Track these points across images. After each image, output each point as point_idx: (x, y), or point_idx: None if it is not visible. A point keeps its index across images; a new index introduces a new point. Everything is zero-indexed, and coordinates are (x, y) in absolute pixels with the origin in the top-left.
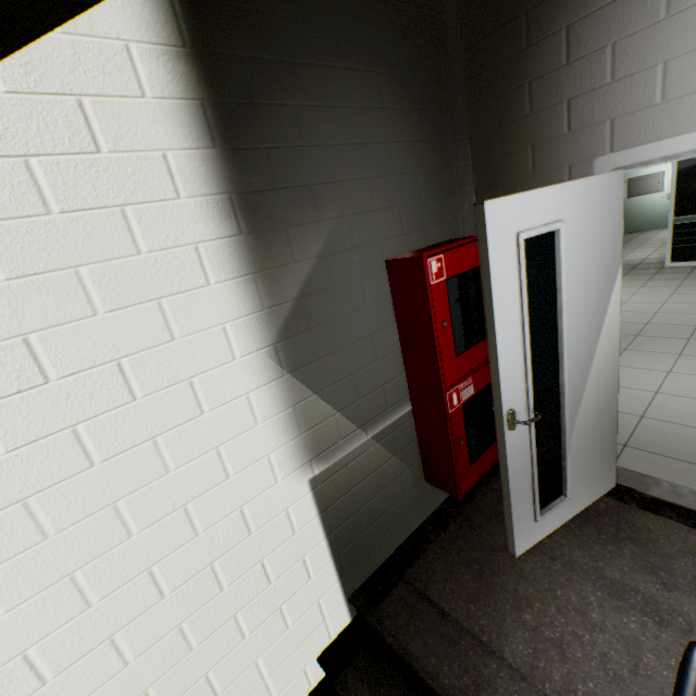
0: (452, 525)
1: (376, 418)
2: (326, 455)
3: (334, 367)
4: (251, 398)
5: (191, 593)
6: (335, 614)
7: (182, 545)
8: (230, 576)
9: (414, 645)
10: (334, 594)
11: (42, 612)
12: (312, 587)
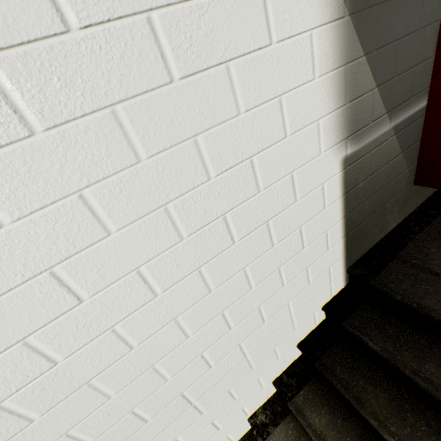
0: (435, 222)
1: (400, 106)
2: (358, 136)
3: (385, 23)
4: (313, 39)
5: (252, 244)
6: (336, 280)
7: (247, 199)
8: (278, 236)
9: (427, 302)
10: (339, 265)
11: (146, 237)
12: (327, 257)
